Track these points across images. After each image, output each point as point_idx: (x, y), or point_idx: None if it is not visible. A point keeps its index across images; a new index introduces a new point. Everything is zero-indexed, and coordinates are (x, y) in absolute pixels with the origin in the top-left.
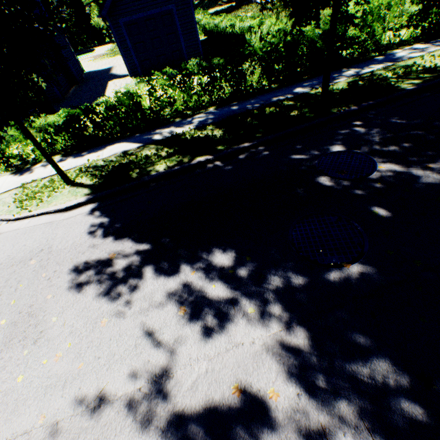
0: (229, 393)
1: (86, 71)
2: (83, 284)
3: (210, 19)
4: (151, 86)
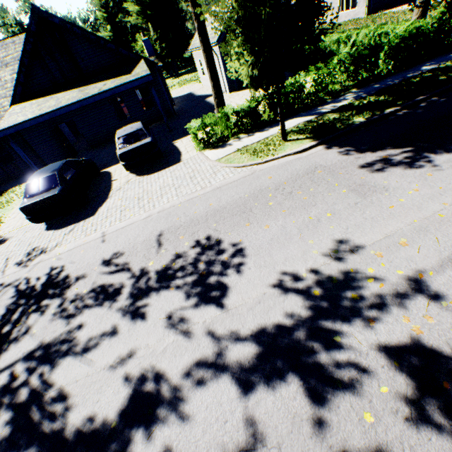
0: None
1: None
2: (381, 169)
3: None
4: (315, 75)
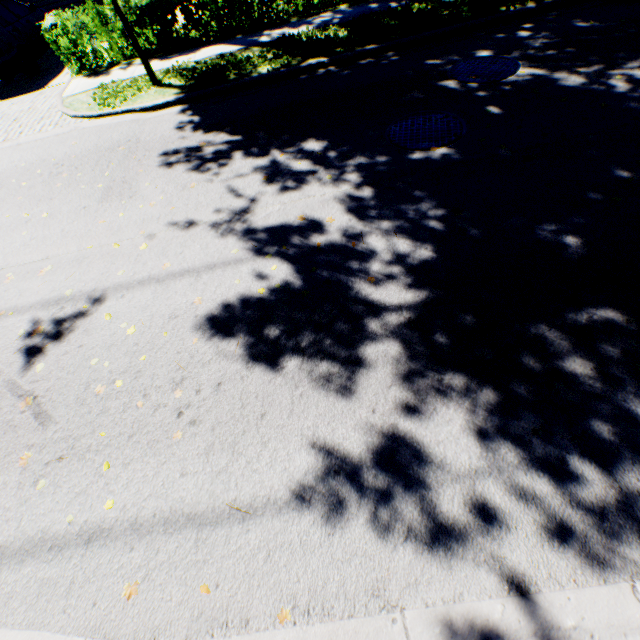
0: (295, 220)
1: None
2: (173, 164)
3: None
4: None
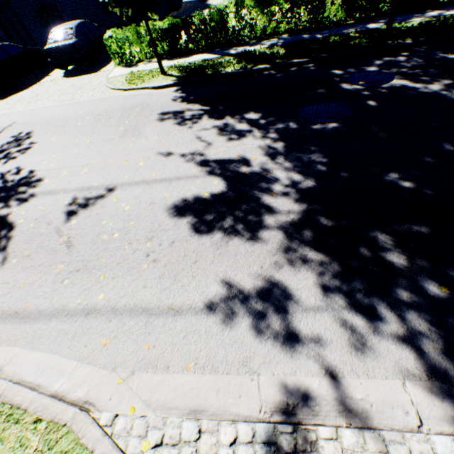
0: (233, 157)
1: (185, 0)
2: (166, 119)
3: None
4: (239, 5)
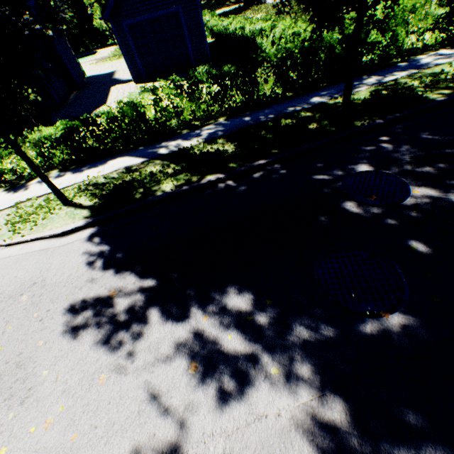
0: None
1: (88, 75)
2: (79, 328)
3: (218, 21)
4: (156, 95)
